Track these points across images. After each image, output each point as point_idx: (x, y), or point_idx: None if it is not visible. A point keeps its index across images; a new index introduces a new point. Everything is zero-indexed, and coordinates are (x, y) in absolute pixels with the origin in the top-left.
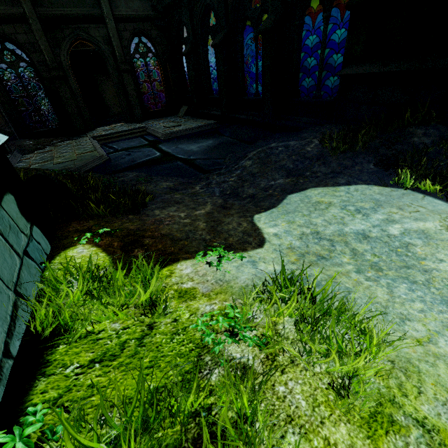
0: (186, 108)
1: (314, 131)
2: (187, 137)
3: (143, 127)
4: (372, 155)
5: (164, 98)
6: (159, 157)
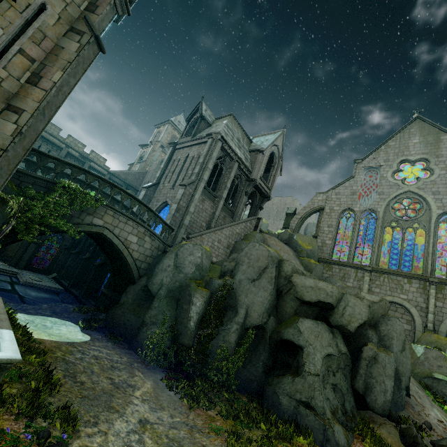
0: (56, 275)
1: (84, 306)
2: (37, 288)
3: (17, 272)
4: (86, 317)
5: (49, 264)
6: (9, 289)
